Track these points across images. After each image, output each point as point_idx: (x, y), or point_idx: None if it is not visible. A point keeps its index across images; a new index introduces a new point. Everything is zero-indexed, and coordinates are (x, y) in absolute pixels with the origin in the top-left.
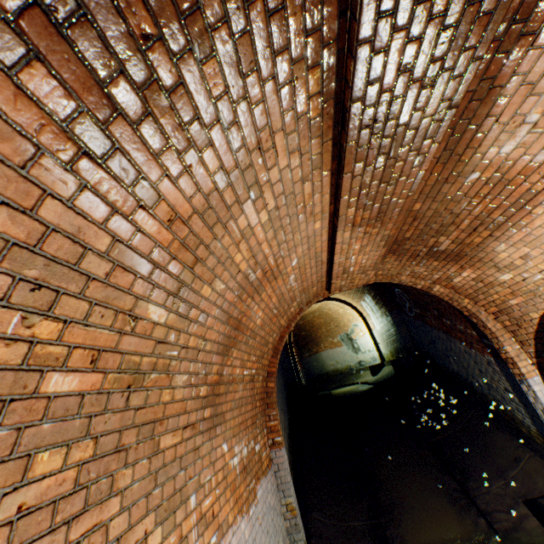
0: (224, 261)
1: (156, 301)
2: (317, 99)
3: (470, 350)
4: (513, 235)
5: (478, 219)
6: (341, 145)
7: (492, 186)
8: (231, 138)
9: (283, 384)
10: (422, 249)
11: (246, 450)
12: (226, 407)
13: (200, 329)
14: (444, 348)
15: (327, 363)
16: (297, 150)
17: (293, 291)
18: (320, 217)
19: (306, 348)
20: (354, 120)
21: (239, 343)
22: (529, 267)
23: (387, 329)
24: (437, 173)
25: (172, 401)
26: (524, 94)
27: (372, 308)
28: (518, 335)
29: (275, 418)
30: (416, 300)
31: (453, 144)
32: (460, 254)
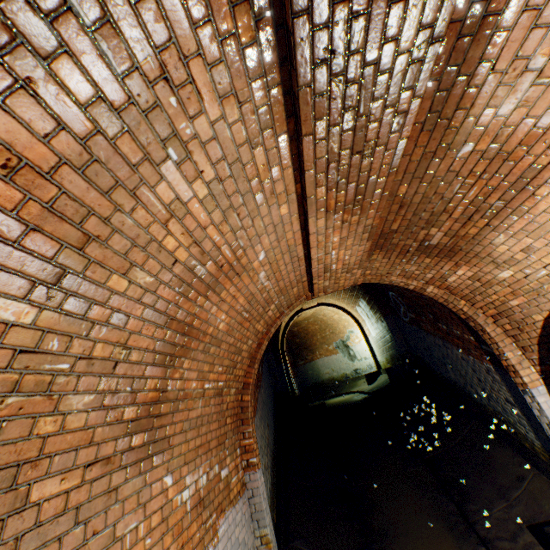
0: (145, 245)
1: (5, 291)
2: (246, 12)
3: (468, 357)
4: (514, 223)
5: (474, 205)
6: (294, 93)
7: (489, 161)
8: (107, 50)
9: (270, 395)
10: (411, 244)
11: (206, 478)
12: (174, 429)
13: (114, 334)
14: (440, 354)
15: (323, 371)
16: (231, 95)
17: (267, 291)
18: (286, 199)
19: (301, 355)
20: (302, 48)
21: (193, 352)
22: (531, 261)
23: (382, 335)
24: (423, 145)
25: (60, 432)
26: (527, 26)
27: (367, 314)
28: (520, 340)
29: (251, 436)
30: (410, 304)
31: (440, 104)
32: (454, 249)
